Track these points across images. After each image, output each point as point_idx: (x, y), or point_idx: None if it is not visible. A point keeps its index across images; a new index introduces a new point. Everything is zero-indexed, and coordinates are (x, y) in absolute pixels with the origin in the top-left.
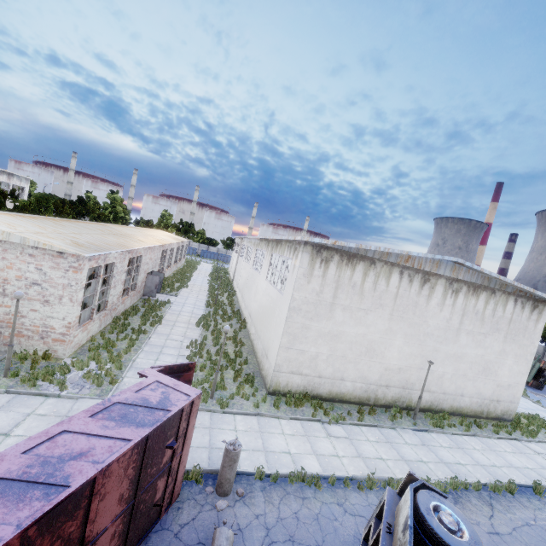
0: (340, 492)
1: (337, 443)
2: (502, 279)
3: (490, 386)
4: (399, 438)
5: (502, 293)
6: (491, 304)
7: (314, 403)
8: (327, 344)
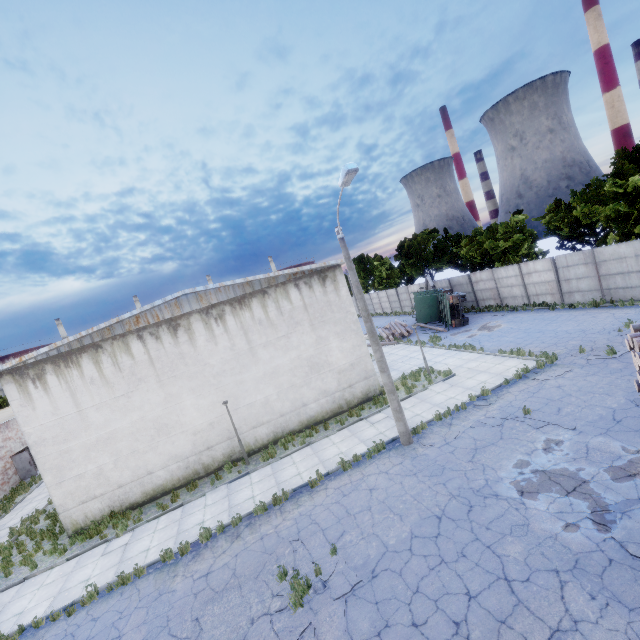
0: (42, 632)
1: (103, 560)
2: (253, 279)
3: (330, 378)
4: (202, 504)
5: (276, 288)
6: (271, 305)
7: (116, 519)
8: (104, 452)
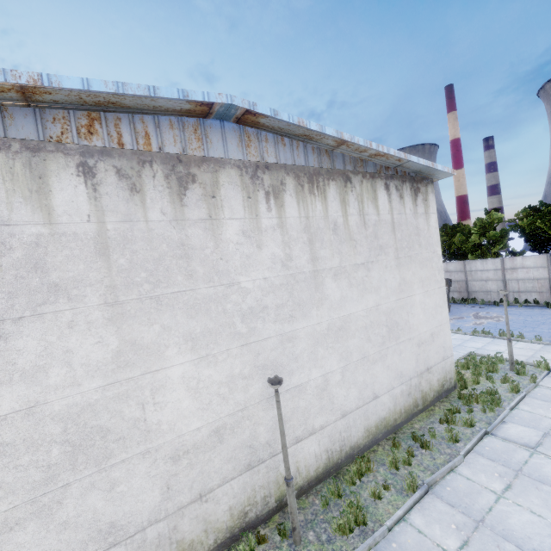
0: None
1: None
2: (349, 139)
3: (408, 352)
4: None
5: (363, 178)
6: (353, 204)
7: None
8: None
